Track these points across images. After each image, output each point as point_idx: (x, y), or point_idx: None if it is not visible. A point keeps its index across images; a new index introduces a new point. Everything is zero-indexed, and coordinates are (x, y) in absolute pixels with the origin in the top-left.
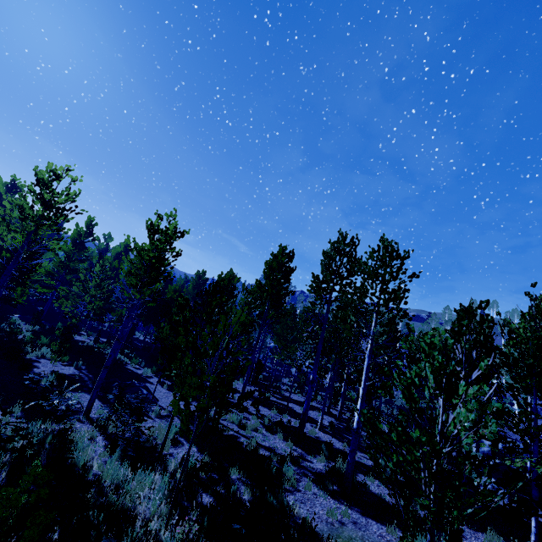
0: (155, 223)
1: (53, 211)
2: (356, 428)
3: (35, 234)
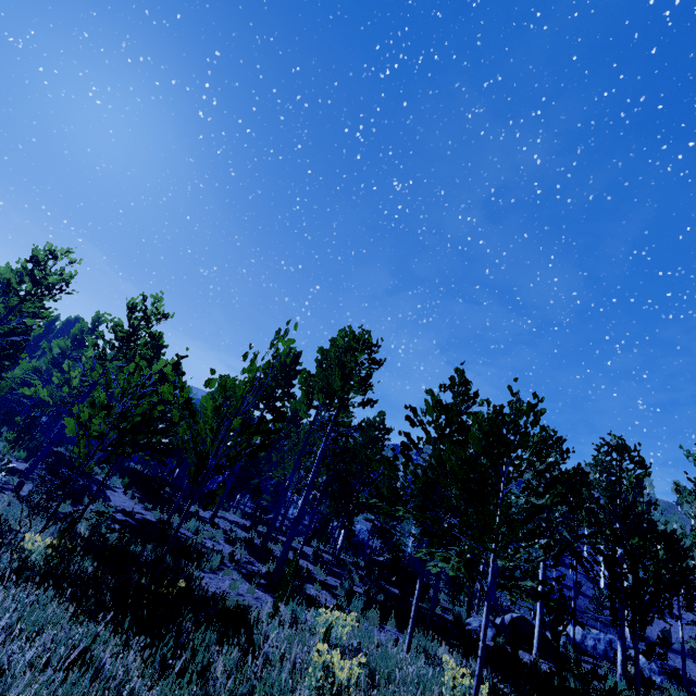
0: (134, 300)
1: (42, 288)
2: (297, 515)
3: (19, 311)
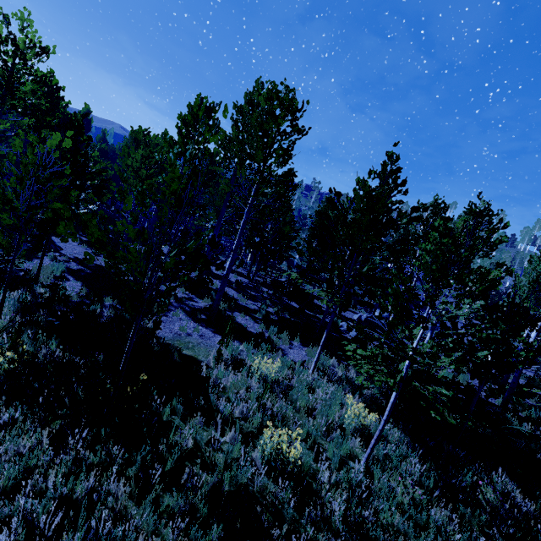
0: None
1: None
2: (226, 274)
3: None
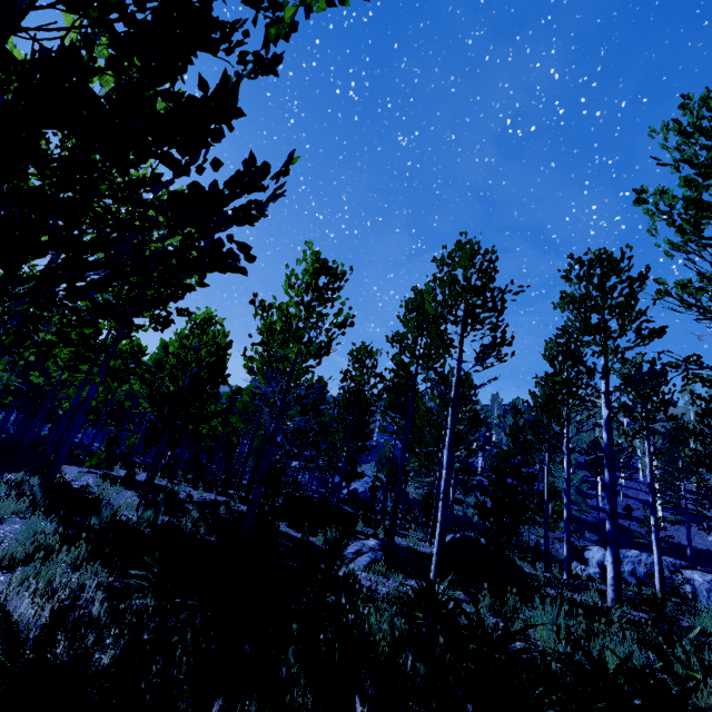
0: None
1: None
2: None
3: None
